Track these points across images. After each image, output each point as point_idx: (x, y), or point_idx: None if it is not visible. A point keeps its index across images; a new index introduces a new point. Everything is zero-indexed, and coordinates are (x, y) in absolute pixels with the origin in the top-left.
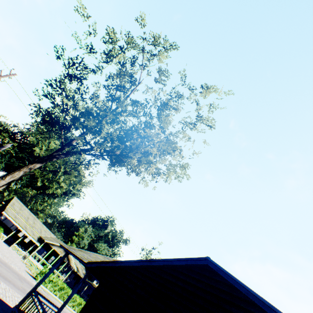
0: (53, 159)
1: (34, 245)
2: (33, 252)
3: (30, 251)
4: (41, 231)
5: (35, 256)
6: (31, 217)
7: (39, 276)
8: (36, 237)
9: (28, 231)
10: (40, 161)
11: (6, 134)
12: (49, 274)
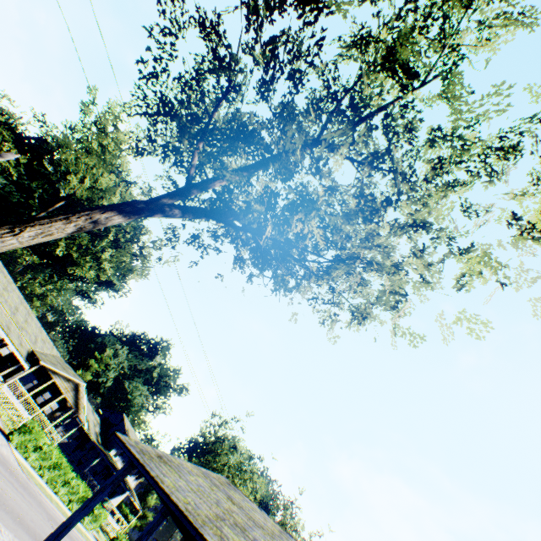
0: (155, 214)
1: (19, 365)
2: (13, 379)
3: (6, 373)
4: (36, 339)
5: (15, 385)
6: (22, 309)
7: (18, 434)
8: (26, 351)
9: (12, 336)
10: (124, 209)
11: (9, 133)
12: (76, 521)
